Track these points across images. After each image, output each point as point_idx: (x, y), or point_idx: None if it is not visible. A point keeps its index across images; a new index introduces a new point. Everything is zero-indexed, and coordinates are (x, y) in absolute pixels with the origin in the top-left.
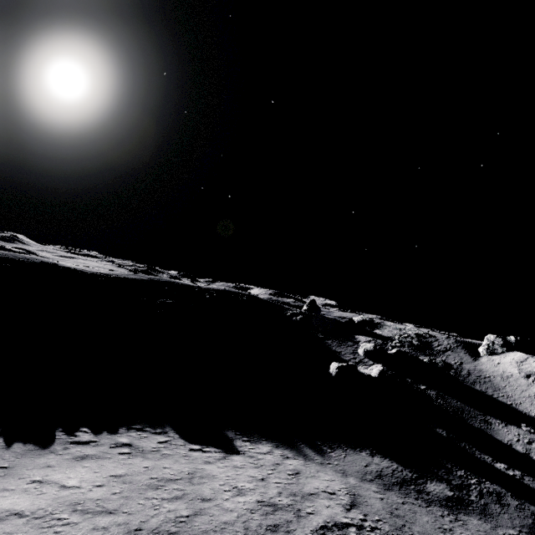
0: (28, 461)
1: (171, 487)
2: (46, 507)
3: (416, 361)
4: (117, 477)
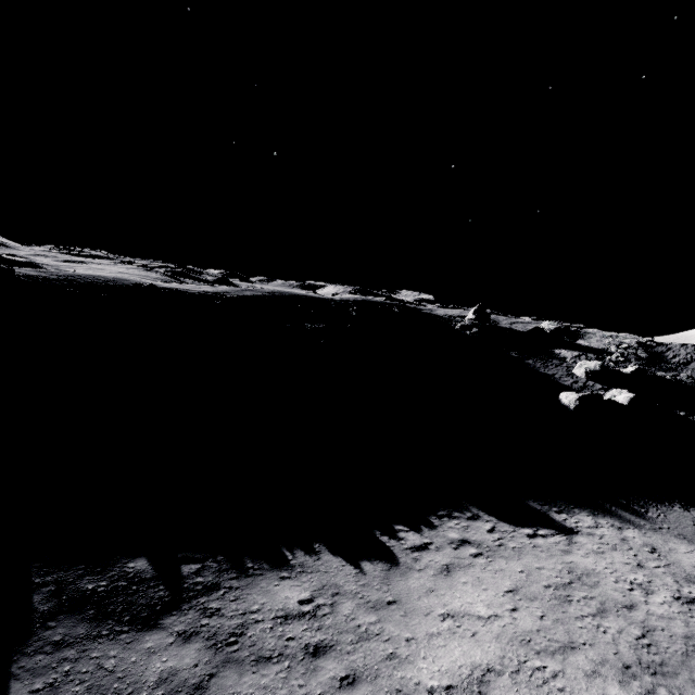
0: (402, 586)
1: (579, 596)
2: (504, 654)
3: (658, 380)
4: (514, 593)
